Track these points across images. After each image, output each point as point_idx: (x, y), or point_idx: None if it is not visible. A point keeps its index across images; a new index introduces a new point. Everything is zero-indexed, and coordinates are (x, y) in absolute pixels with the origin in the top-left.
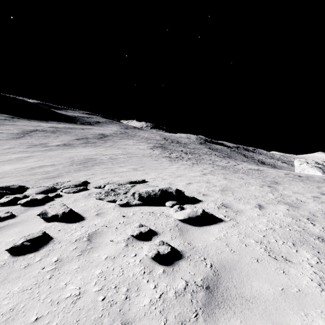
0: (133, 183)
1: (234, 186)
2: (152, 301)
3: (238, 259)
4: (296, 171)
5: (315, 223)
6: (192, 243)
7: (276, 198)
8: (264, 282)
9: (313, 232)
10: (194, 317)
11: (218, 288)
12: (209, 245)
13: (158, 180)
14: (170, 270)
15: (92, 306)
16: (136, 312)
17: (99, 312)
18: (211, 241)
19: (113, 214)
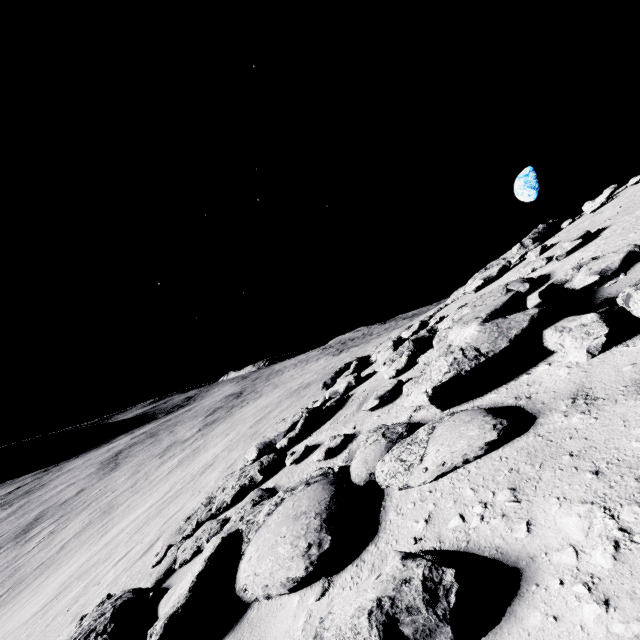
0: None
1: None
2: None
3: None
4: None
5: None
6: None
7: None
8: None
9: None
10: None
11: None
12: None
13: None
14: None
15: None
16: None
17: None
18: None
19: None
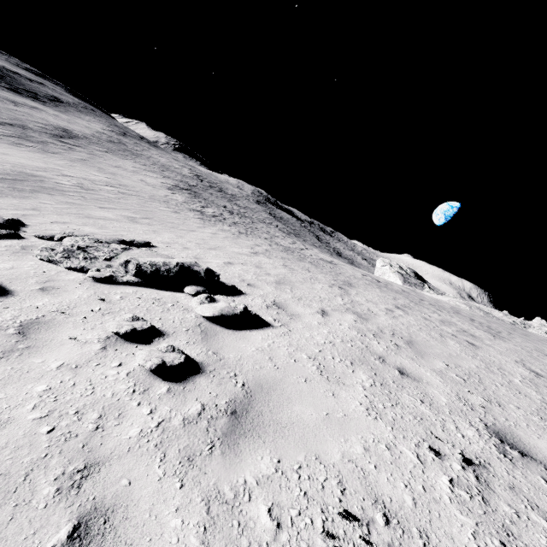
0: (127, 244)
1: (295, 279)
2: (144, 432)
3: (282, 378)
4: (376, 275)
5: (381, 341)
6: (220, 353)
7: (345, 305)
8: (308, 406)
9: (375, 351)
10: (208, 450)
11: (248, 413)
12: (246, 357)
13: (175, 248)
14: (180, 389)
15: (25, 443)
16: (115, 447)
17: (41, 451)
18: (249, 352)
19: (79, 292)
